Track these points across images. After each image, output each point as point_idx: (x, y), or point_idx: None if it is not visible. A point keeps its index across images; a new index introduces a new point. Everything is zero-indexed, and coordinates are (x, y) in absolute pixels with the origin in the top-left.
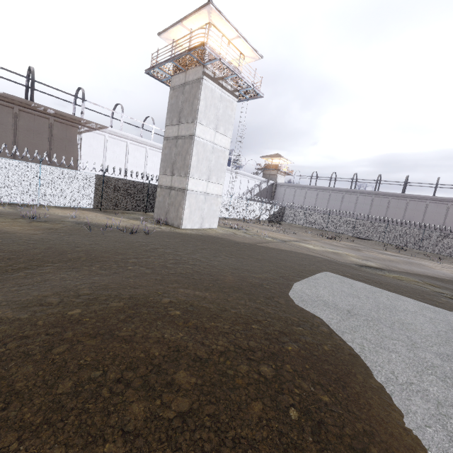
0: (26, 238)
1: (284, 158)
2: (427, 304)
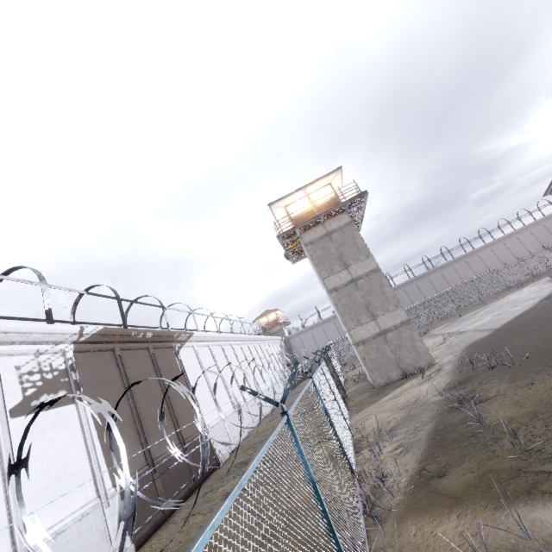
0: None
1: (279, 310)
2: None
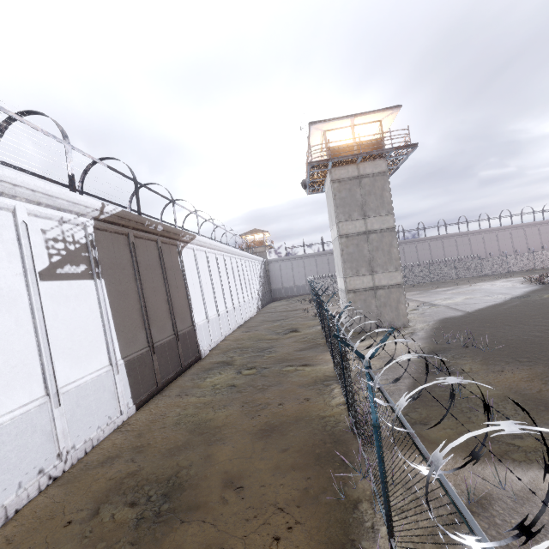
0: None
1: (268, 233)
2: None
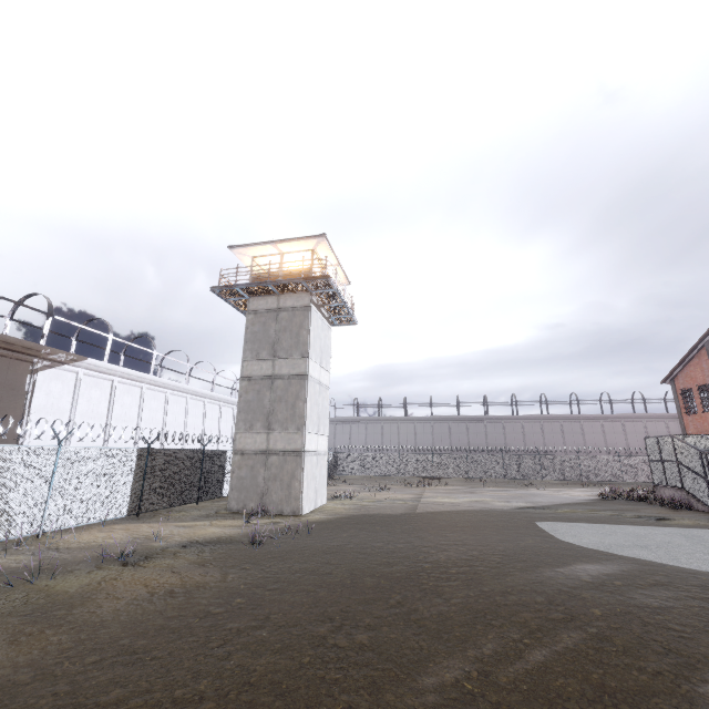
0: (245, 586)
1: None
2: (633, 525)
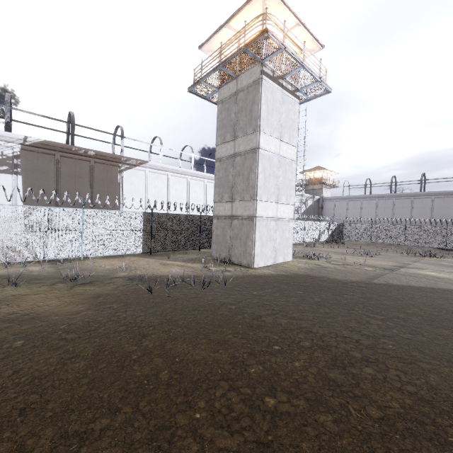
0: (63, 327)
1: (327, 170)
2: None
